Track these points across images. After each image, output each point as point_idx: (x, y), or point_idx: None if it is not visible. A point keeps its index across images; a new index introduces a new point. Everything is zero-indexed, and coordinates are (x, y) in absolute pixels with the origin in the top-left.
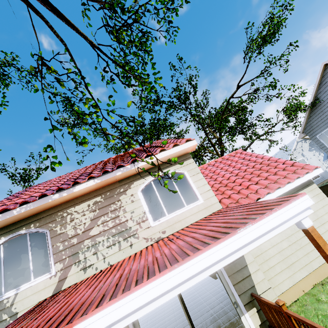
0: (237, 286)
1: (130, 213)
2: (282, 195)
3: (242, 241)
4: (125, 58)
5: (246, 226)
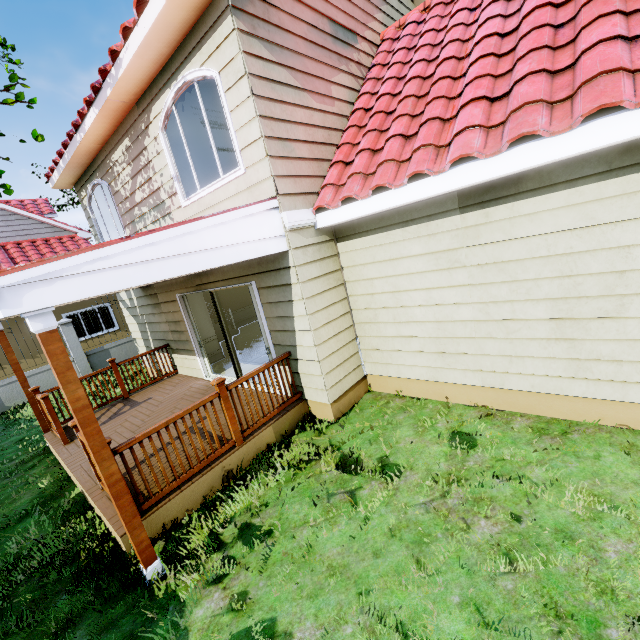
0: (274, 333)
1: (160, 177)
2: (582, 161)
3: None
4: None
5: None
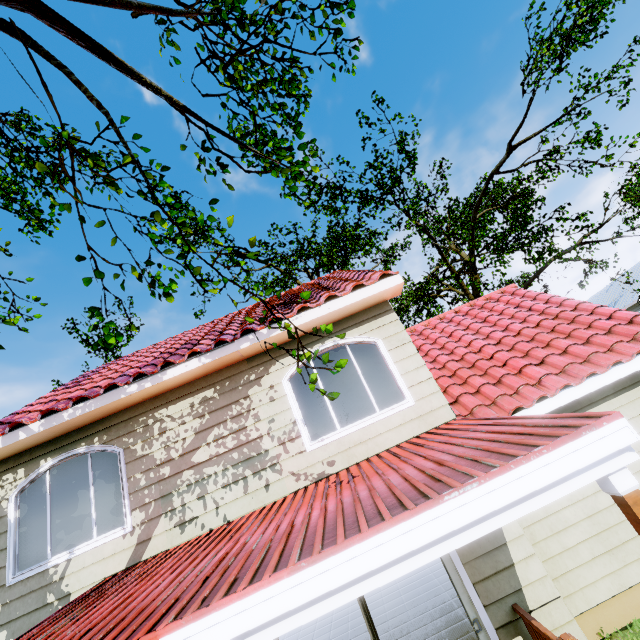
0: (481, 586)
1: (267, 423)
2: (601, 389)
3: (453, 521)
4: (252, 117)
5: (465, 487)
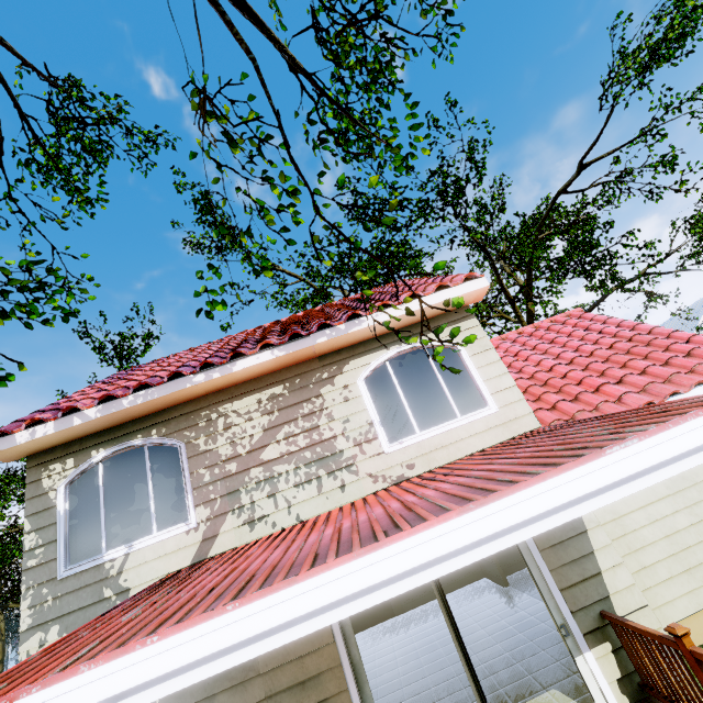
0: (568, 592)
1: (341, 423)
2: None
3: (617, 472)
4: (347, 97)
5: (625, 442)
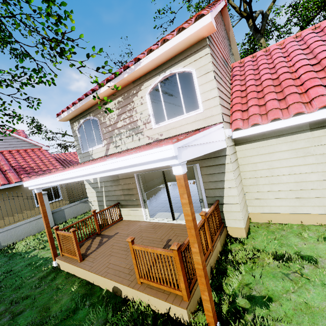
0: (207, 190)
1: (139, 115)
2: None
3: (108, 167)
4: None
5: (112, 158)
